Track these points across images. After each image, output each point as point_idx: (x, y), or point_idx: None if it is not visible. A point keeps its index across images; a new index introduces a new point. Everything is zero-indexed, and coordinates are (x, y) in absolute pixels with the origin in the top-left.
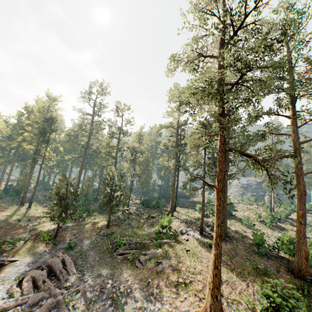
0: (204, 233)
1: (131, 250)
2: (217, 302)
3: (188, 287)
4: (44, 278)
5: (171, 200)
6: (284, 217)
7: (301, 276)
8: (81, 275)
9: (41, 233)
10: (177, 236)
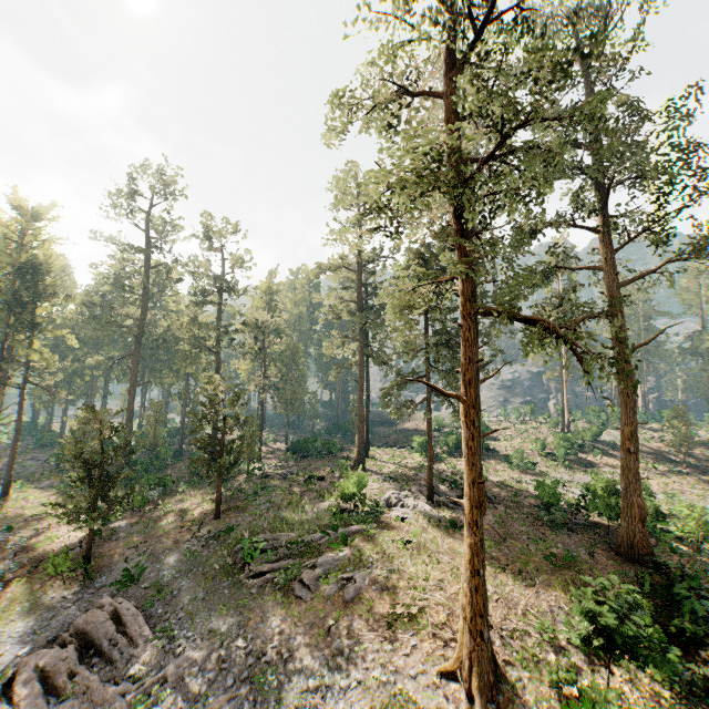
0: (438, 498)
1: (280, 562)
2: (483, 646)
3: (418, 622)
4: (70, 666)
5: (358, 434)
6: (591, 440)
7: (635, 557)
8: (166, 640)
9: (47, 555)
10: (381, 513)
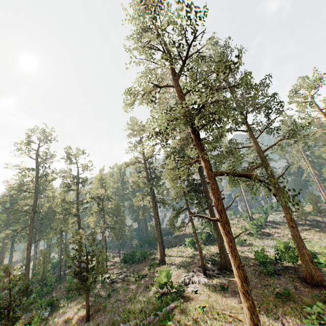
0: (208, 272)
1: None
2: None
3: None
4: None
5: (159, 244)
6: (264, 221)
7: (315, 283)
8: None
9: None
10: (183, 291)
